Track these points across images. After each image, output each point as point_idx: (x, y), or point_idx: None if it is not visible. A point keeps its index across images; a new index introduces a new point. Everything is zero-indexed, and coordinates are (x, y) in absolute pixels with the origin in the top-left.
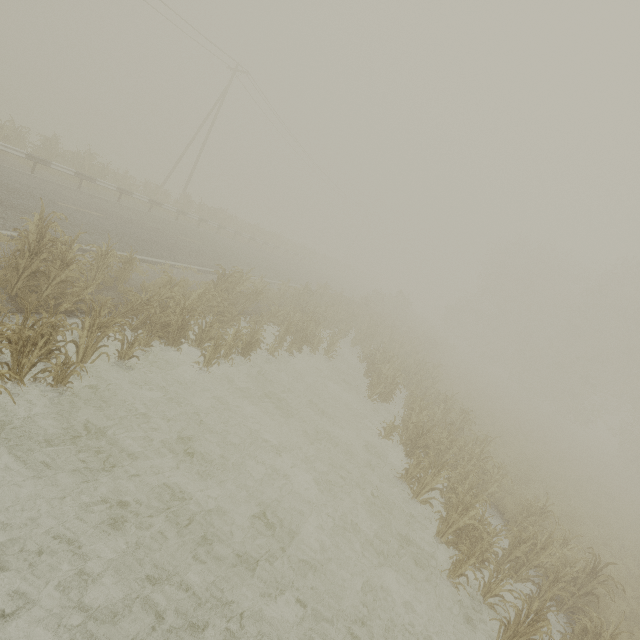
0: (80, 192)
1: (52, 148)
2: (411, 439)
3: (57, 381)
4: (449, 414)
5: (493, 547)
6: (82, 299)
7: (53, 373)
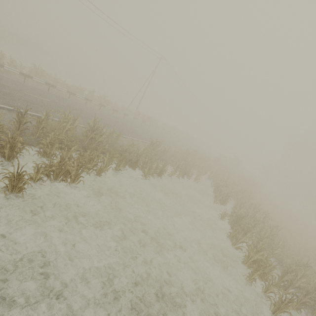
0: (100, 111)
1: (92, 95)
2: (234, 220)
3: (98, 174)
4: (256, 213)
5: (272, 272)
6: (105, 148)
7: (97, 171)
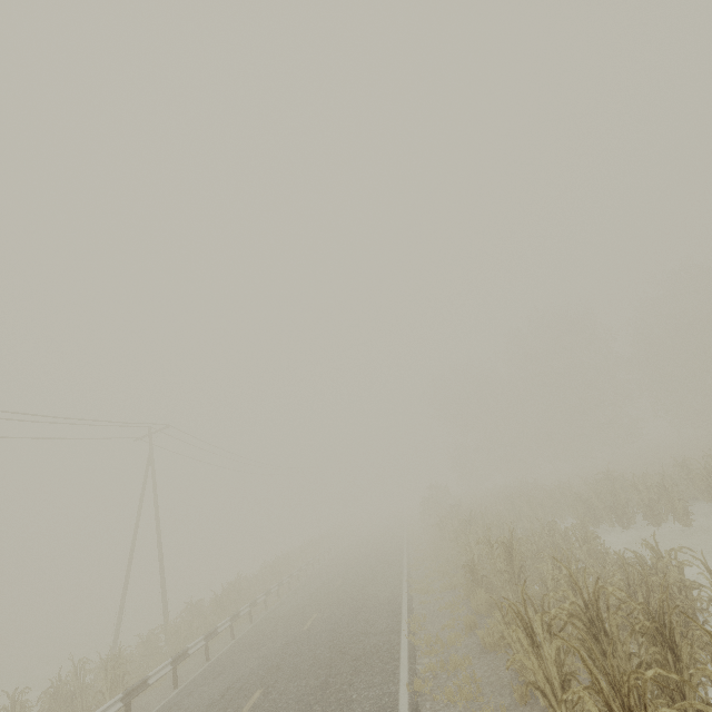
0: None
1: None
2: None
3: None
4: None
5: None
6: None
7: None
